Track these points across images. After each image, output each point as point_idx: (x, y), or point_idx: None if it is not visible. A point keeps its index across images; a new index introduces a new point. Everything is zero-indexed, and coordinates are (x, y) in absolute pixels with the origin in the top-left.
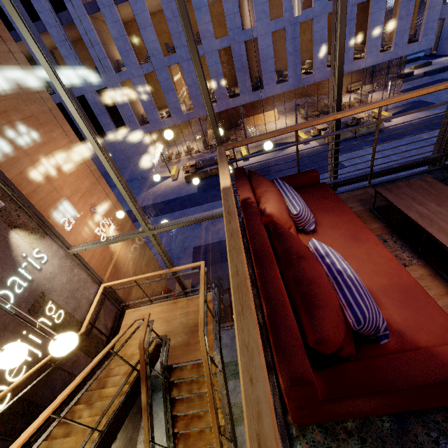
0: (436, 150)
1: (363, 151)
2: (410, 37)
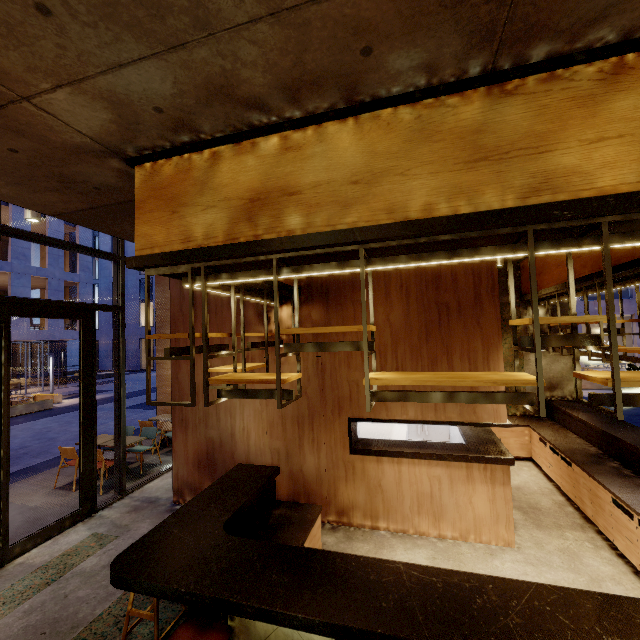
0: (116, 250)
1: (26, 424)
2: (67, 325)
